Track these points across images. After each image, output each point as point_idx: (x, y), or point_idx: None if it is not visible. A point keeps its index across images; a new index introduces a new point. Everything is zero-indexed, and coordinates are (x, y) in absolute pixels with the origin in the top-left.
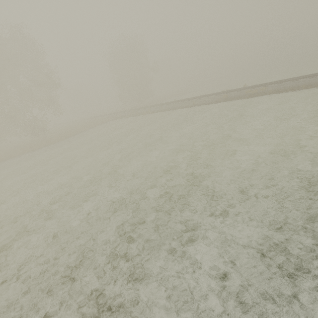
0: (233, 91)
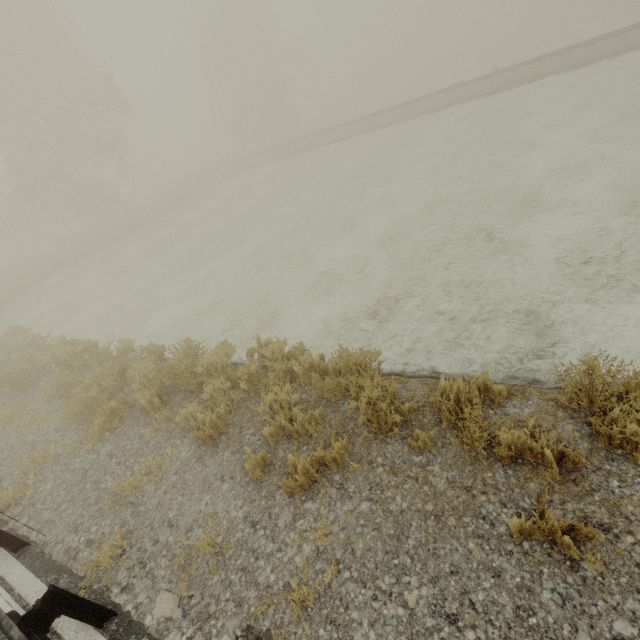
0: (476, 81)
